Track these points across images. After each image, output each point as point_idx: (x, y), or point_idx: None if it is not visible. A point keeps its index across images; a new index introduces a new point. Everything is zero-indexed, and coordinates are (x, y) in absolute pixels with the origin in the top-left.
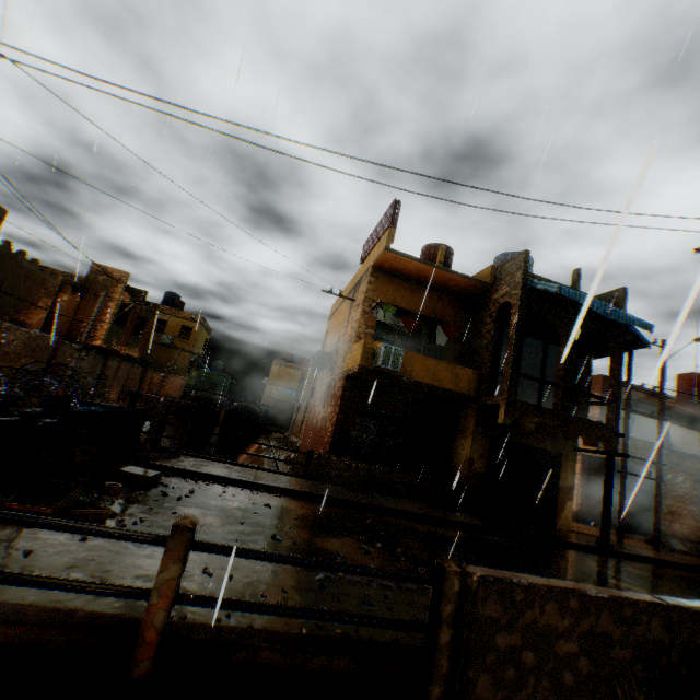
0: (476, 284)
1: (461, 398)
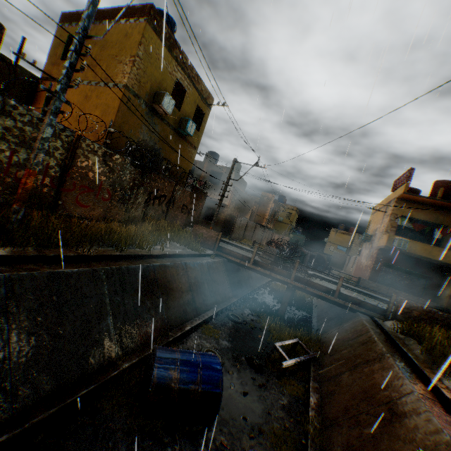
0: None
1: (445, 266)
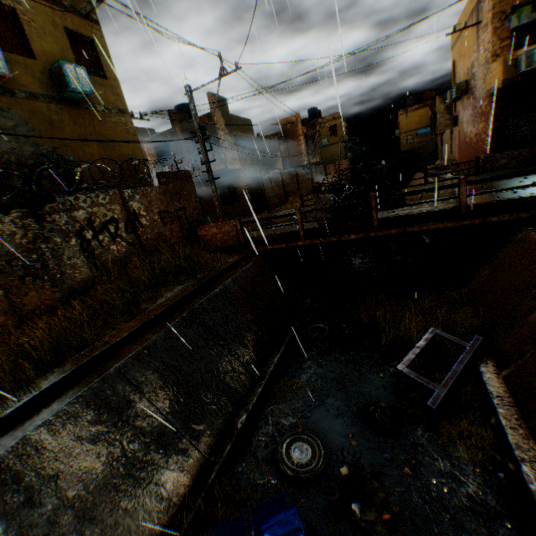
0: None
1: None
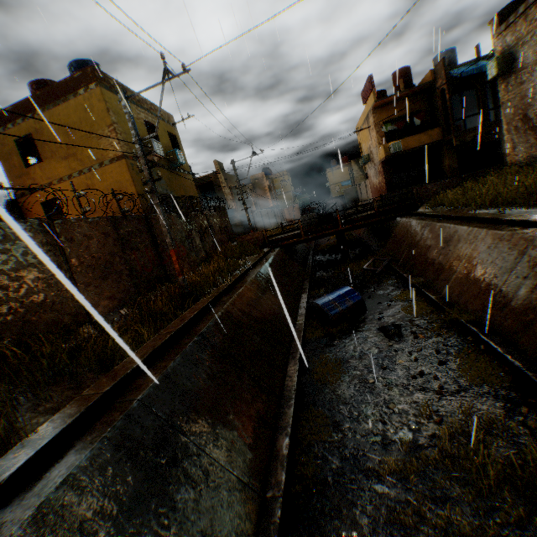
0: (425, 86)
1: (435, 144)
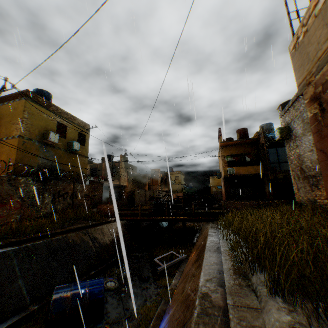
0: (253, 139)
1: (258, 175)
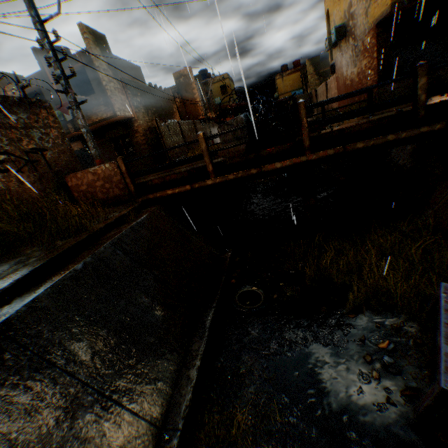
0: None
1: None
